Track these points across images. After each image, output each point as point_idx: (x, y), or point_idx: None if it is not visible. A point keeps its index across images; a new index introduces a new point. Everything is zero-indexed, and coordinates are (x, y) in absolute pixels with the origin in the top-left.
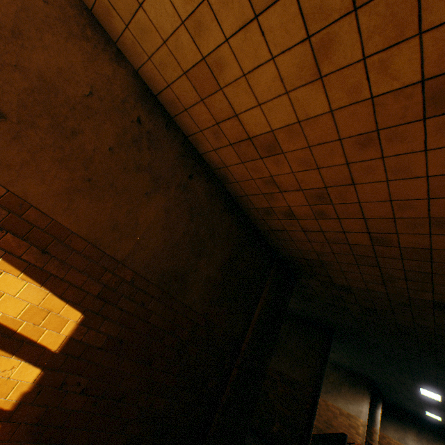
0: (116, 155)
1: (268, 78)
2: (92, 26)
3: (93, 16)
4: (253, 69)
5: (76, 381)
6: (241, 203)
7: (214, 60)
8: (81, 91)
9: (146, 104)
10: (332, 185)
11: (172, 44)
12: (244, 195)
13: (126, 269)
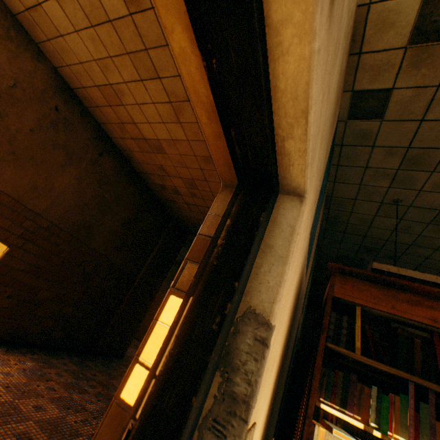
0: (36, 135)
1: (152, 112)
2: (16, 28)
3: (17, 19)
4: (143, 104)
5: (3, 290)
6: (144, 178)
7: (118, 88)
8: (7, 83)
9: (63, 95)
10: (197, 179)
11: (87, 67)
12: (145, 172)
13: (44, 219)
